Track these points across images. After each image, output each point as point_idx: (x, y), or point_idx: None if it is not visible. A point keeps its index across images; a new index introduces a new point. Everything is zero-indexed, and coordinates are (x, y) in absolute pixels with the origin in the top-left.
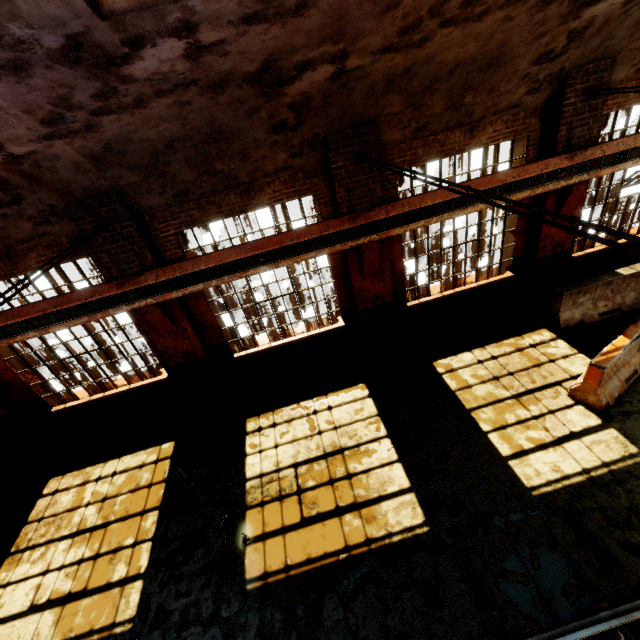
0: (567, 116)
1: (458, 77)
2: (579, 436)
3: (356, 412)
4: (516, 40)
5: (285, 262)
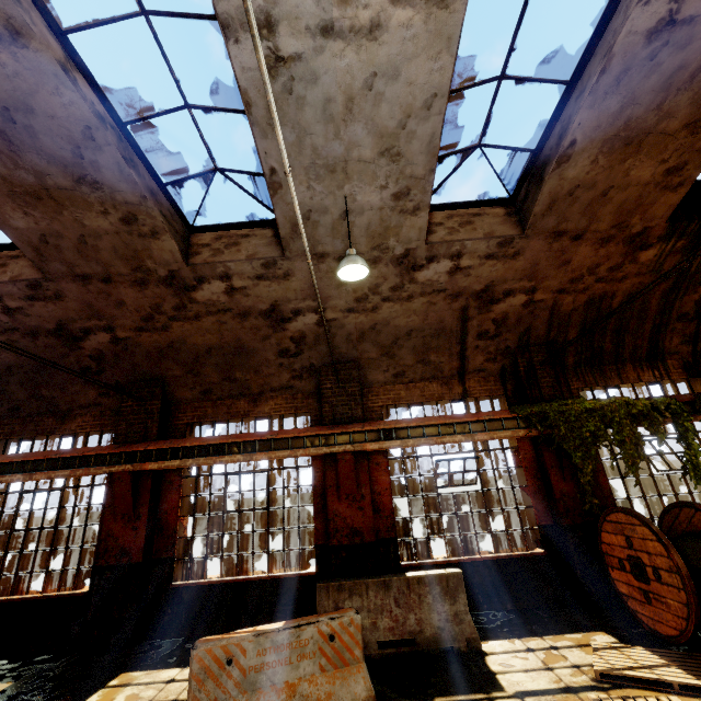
0: (328, 396)
1: (218, 357)
2: None
3: None
4: (248, 338)
5: (40, 474)
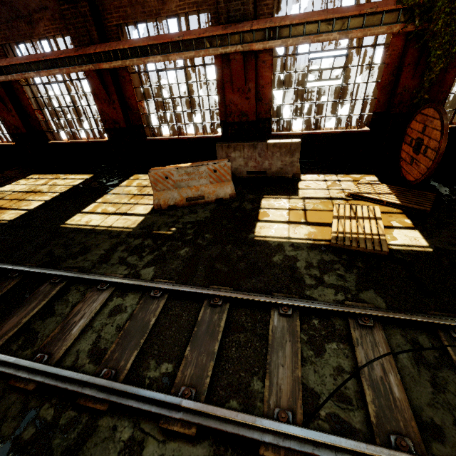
0: None
1: None
2: (125, 215)
3: (69, 182)
4: None
5: (43, 73)
